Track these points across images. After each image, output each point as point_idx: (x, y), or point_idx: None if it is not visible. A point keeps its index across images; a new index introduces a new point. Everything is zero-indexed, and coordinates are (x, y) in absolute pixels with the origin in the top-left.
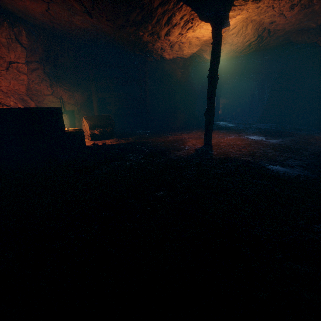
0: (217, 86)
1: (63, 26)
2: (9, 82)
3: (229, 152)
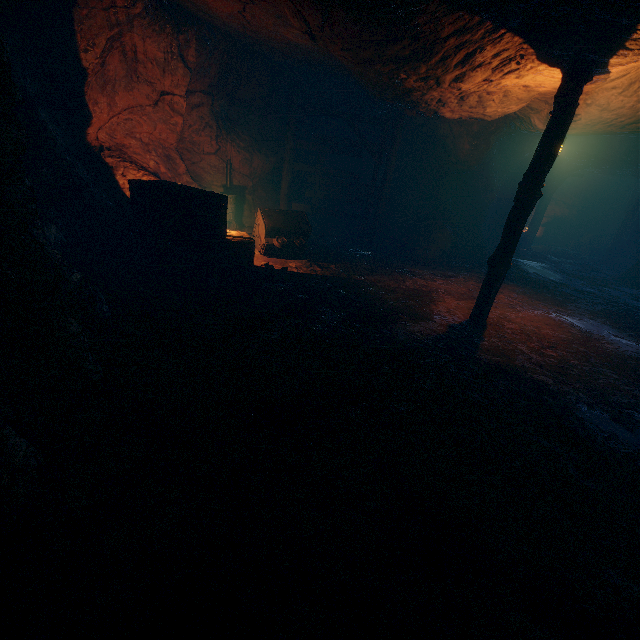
0: (550, 177)
1: (262, 36)
2: (154, 125)
3: (515, 352)
